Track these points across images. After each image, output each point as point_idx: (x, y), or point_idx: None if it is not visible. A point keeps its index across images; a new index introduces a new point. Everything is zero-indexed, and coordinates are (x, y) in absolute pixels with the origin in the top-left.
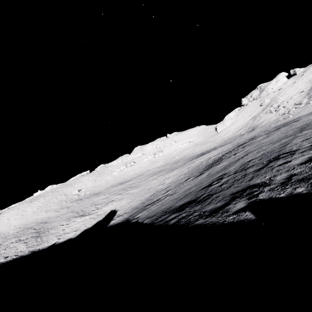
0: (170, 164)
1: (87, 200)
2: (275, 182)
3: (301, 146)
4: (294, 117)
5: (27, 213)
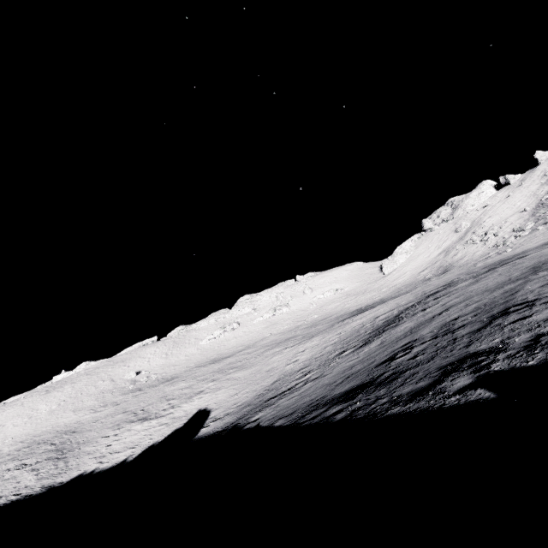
0: (303, 328)
1: (152, 390)
2: (513, 346)
3: (541, 294)
4: (514, 251)
5: (38, 413)
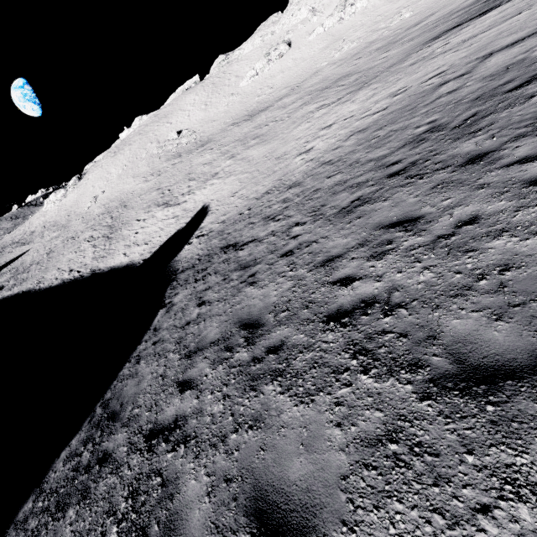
0: (374, 49)
1: (186, 159)
2: None
3: None
4: None
5: (111, 177)
